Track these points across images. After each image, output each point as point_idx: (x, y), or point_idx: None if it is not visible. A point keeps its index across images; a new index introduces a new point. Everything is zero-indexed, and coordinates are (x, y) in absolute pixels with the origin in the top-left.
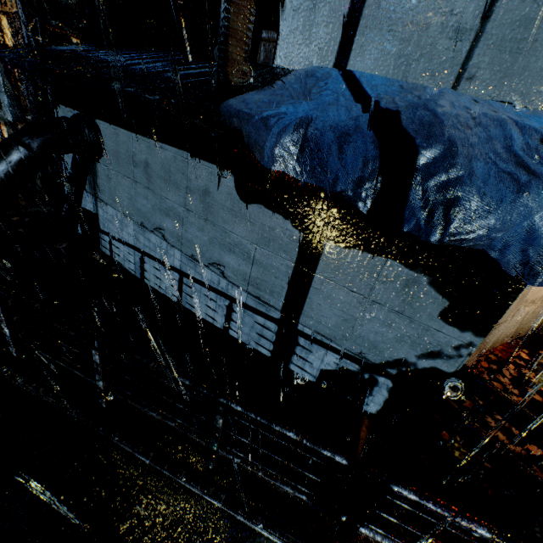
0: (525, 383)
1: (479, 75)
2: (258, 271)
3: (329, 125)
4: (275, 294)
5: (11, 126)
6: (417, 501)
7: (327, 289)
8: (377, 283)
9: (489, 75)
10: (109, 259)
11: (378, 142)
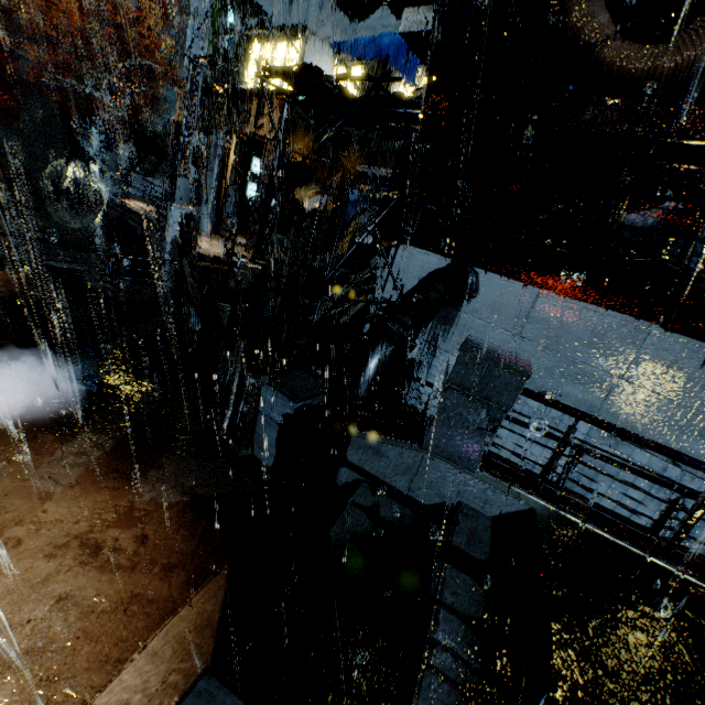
0: None
1: None
2: None
3: None
4: None
5: (292, 252)
6: None
7: None
8: None
9: None
10: (419, 413)
11: None
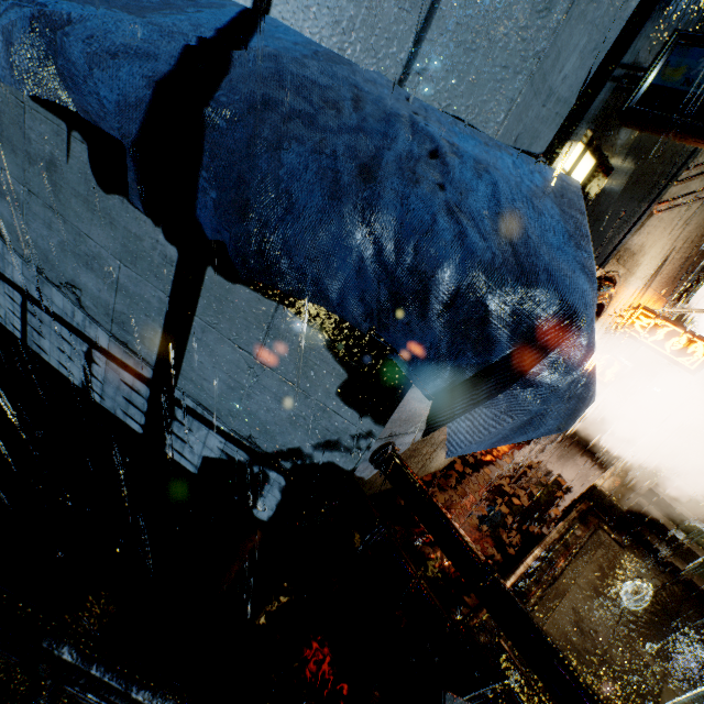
0: (497, 492)
1: (431, 72)
2: (124, 303)
3: (90, 35)
4: (147, 341)
5: None
6: (77, 665)
7: (210, 341)
8: (268, 339)
9: (442, 75)
10: None
11: (158, 80)
